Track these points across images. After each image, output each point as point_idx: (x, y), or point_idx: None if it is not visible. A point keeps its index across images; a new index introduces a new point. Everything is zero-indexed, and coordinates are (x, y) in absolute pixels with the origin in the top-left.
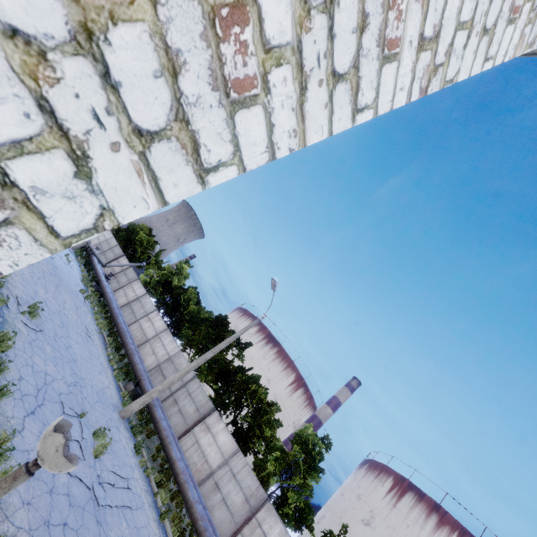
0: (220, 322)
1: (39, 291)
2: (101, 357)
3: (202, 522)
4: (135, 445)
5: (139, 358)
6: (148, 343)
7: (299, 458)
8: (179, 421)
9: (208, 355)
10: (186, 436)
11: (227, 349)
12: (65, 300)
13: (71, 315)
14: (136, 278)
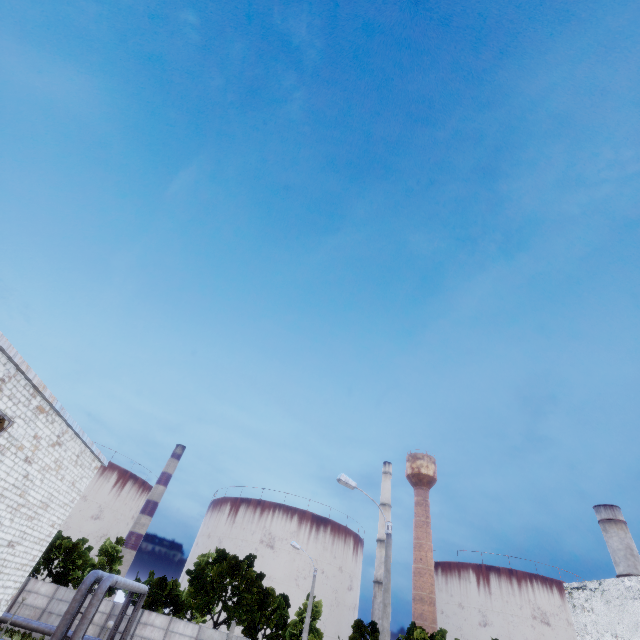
0: None
1: None
2: None
3: (48, 628)
4: None
5: None
6: None
7: (104, 561)
8: None
9: None
10: (14, 608)
11: None
12: None
13: None
14: None
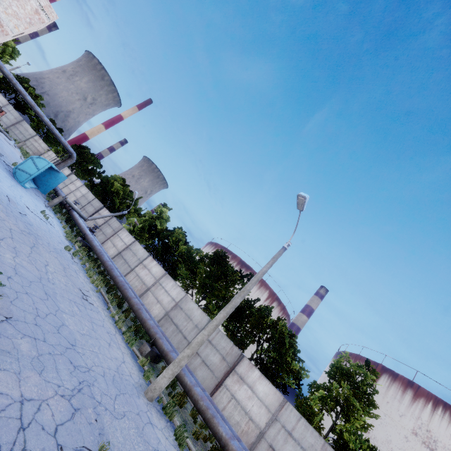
0: (220, 258)
1: (2, 256)
2: (105, 322)
3: None
4: (176, 436)
5: (146, 312)
6: (150, 292)
7: (349, 395)
8: (206, 375)
9: (237, 301)
10: (219, 392)
11: (233, 285)
12: (46, 262)
13: (58, 278)
14: (121, 227)
